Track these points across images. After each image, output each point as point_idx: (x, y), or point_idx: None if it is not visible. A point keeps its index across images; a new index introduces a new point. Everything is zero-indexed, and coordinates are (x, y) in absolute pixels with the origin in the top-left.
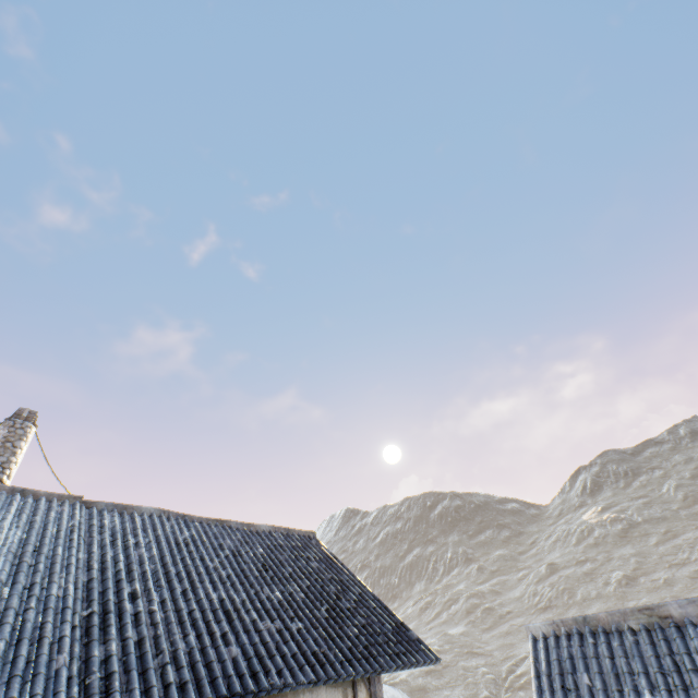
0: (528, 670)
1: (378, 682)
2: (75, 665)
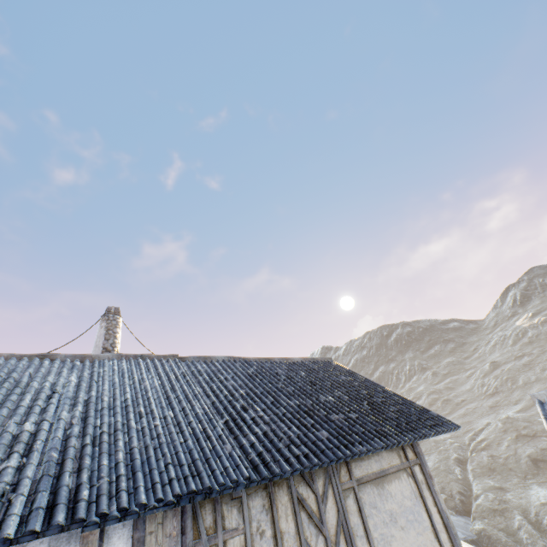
0: (486, 437)
1: (417, 446)
2: (237, 450)
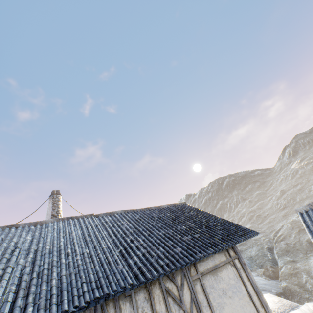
0: (282, 233)
1: (236, 247)
2: (126, 267)
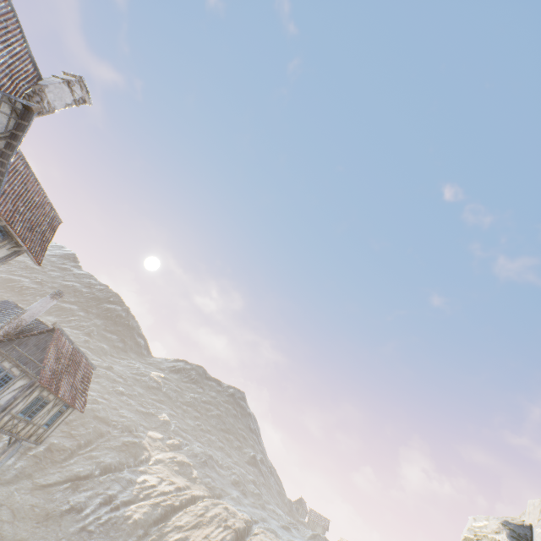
0: None
1: None
2: None
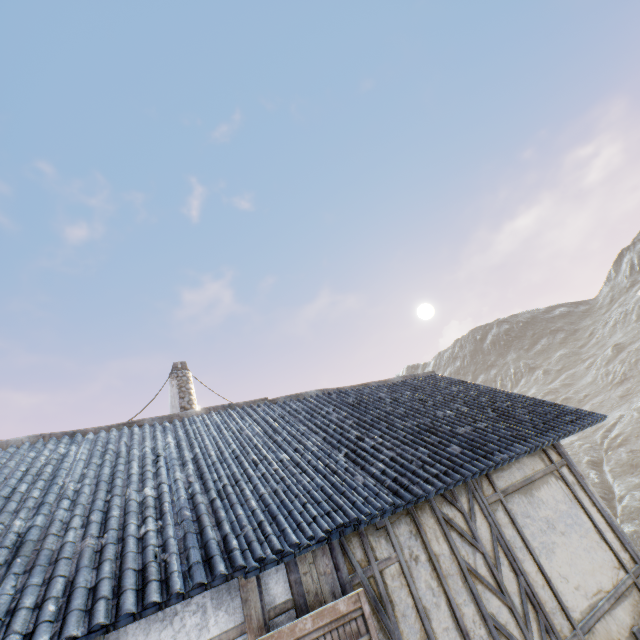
0: (621, 431)
1: (560, 446)
2: (370, 479)
